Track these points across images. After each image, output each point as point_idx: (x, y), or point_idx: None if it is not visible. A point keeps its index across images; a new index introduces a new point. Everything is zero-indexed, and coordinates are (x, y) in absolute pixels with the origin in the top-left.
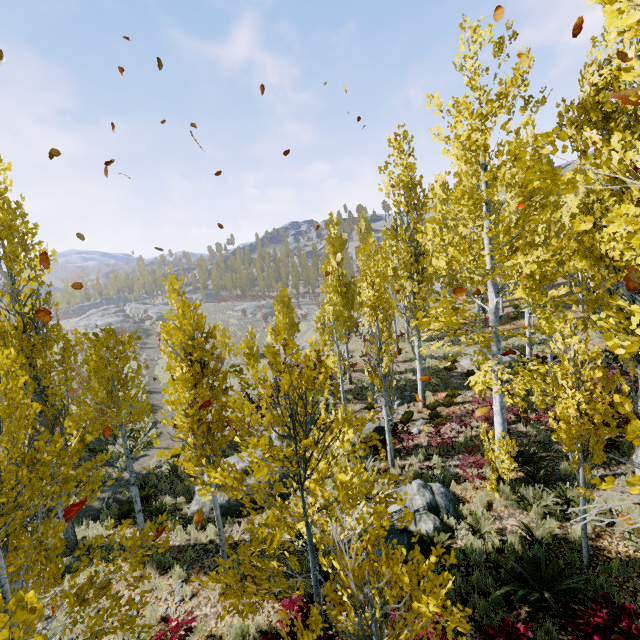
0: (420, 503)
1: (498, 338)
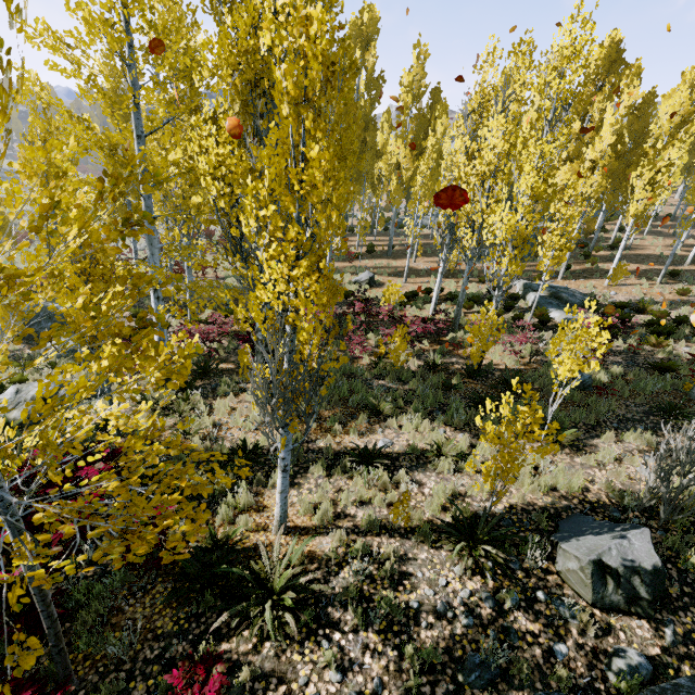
0: (31, 394)
1: (151, 241)
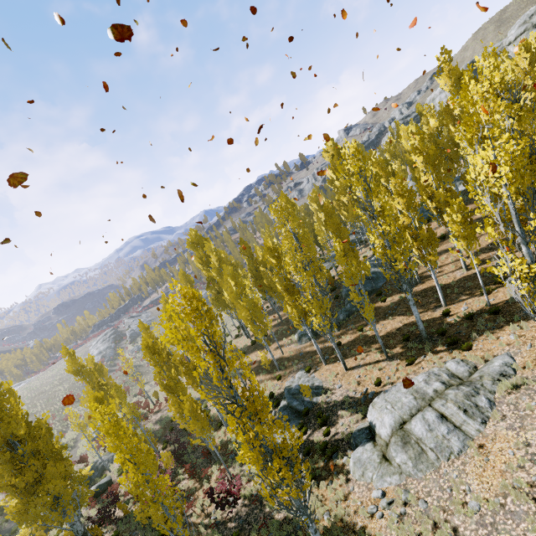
0: None
1: None
